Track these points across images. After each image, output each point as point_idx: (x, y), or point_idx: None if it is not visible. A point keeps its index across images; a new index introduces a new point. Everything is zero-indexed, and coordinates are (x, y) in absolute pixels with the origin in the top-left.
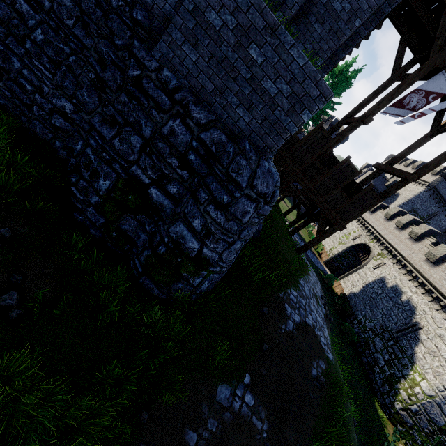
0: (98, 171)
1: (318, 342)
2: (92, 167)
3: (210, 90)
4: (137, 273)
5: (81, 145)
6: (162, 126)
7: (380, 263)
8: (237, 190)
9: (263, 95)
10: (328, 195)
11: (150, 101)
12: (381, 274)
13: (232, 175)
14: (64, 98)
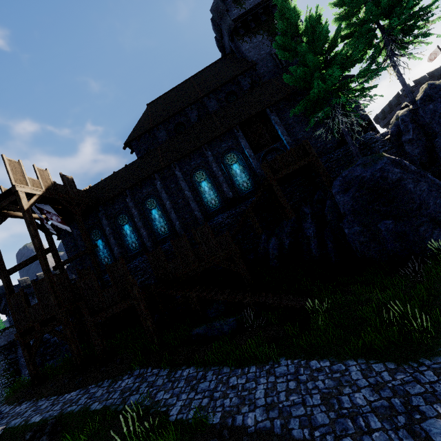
0: None
1: None
2: None
3: None
4: None
5: None
6: None
7: None
8: None
9: None
10: None
11: None
12: None
13: None
14: None
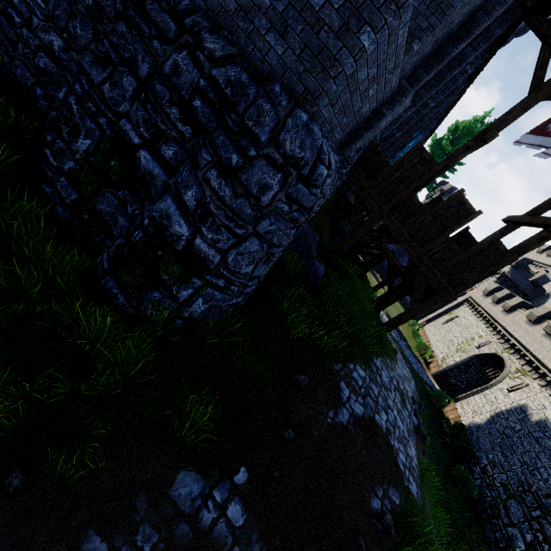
0: (79, 127)
1: (393, 458)
2: (73, 122)
3: (232, 11)
4: (102, 272)
5: (65, 92)
6: (165, 63)
7: (520, 384)
8: (252, 147)
9: (304, 10)
10: (429, 245)
11: (153, 29)
12: (521, 401)
13: (248, 125)
14: (54, 32)
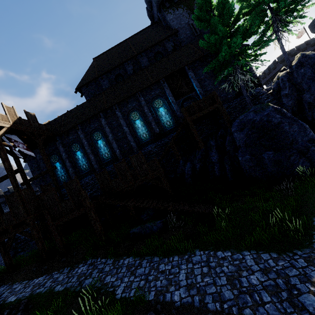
0: None
1: None
2: None
3: None
4: None
5: None
6: None
7: None
8: None
9: None
10: None
11: None
12: None
13: None
14: None
